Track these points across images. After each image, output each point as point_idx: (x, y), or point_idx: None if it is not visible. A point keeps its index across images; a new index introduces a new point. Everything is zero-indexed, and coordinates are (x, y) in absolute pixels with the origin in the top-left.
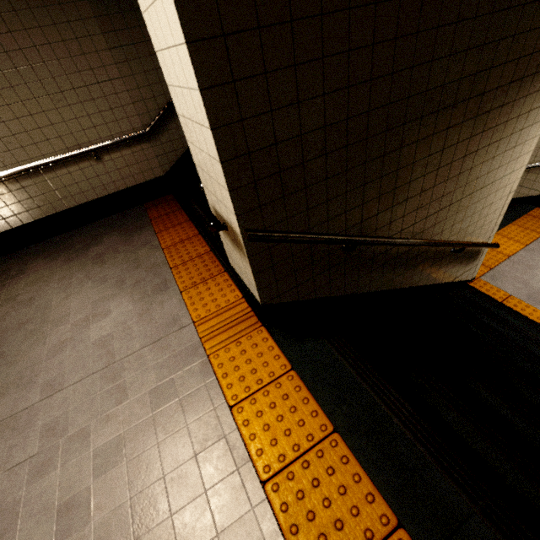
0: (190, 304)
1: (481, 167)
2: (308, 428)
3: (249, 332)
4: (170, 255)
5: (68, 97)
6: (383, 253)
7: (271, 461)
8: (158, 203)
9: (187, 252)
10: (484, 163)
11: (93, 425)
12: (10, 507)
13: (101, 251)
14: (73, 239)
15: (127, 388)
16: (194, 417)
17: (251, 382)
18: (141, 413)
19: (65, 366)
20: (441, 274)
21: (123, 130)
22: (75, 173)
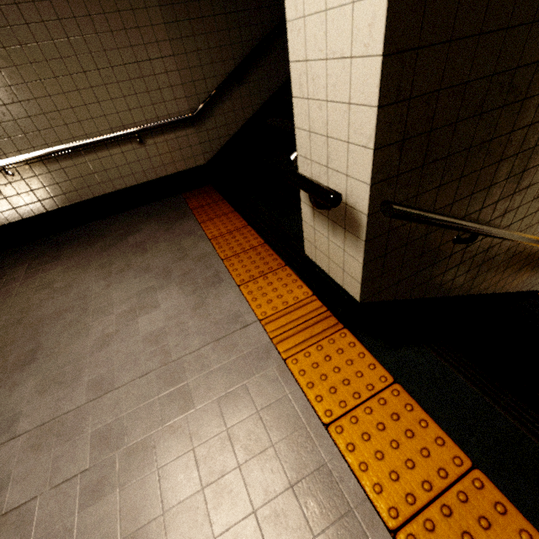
0: (251, 299)
1: None
2: (436, 460)
3: (329, 334)
4: (219, 246)
5: (118, 73)
6: (485, 250)
7: (396, 503)
8: (197, 193)
9: (238, 244)
10: None
11: (154, 437)
12: (60, 537)
13: (141, 240)
14: (109, 226)
15: (191, 393)
16: (281, 435)
17: (346, 395)
18: (212, 426)
19: (113, 363)
20: (523, 281)
21: (169, 112)
22: (116, 156)
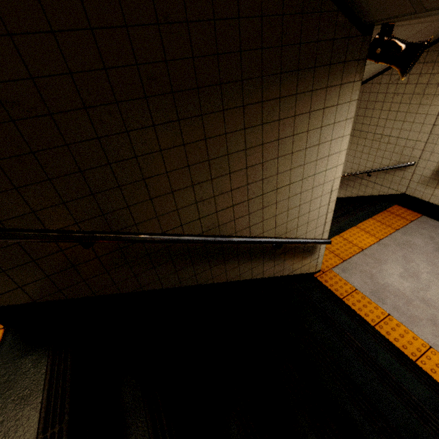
0: None
1: (278, 162)
2: None
3: None
4: None
5: None
6: (164, 248)
7: None
8: None
9: None
10: (281, 158)
11: None
12: None
13: None
14: None
15: None
16: None
17: None
18: None
19: None
20: (270, 268)
21: None
22: None
